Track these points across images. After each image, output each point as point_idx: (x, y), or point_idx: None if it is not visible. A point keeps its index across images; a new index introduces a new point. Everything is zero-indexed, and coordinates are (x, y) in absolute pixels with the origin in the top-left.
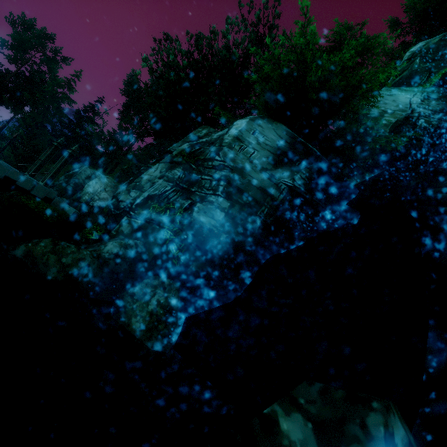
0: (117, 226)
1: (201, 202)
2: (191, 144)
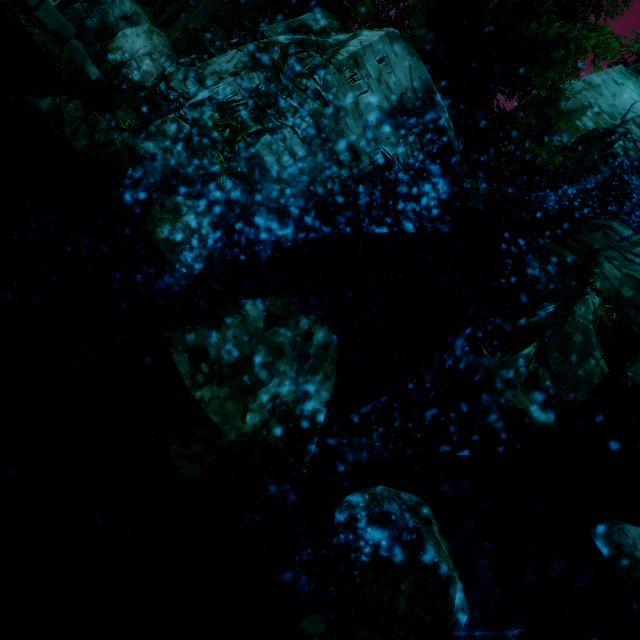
0: (160, 123)
1: (272, 134)
2: (293, 38)
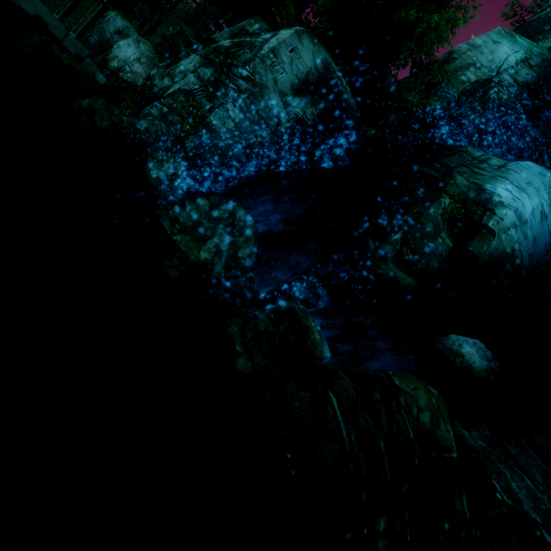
0: (149, 109)
1: (220, 109)
2: (233, 41)
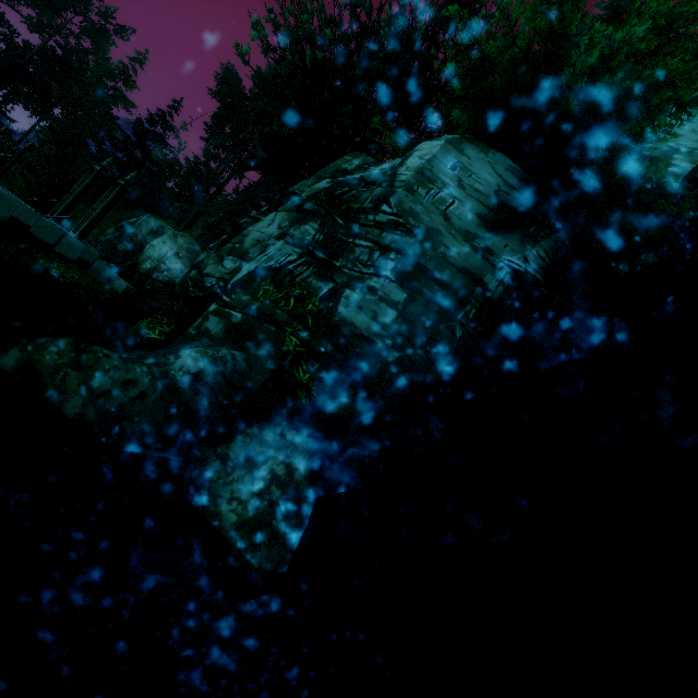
0: (199, 320)
1: (353, 289)
2: (335, 181)
